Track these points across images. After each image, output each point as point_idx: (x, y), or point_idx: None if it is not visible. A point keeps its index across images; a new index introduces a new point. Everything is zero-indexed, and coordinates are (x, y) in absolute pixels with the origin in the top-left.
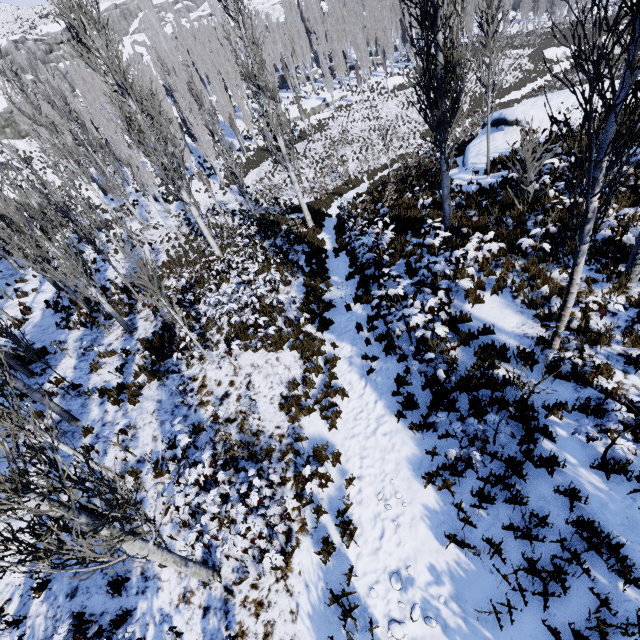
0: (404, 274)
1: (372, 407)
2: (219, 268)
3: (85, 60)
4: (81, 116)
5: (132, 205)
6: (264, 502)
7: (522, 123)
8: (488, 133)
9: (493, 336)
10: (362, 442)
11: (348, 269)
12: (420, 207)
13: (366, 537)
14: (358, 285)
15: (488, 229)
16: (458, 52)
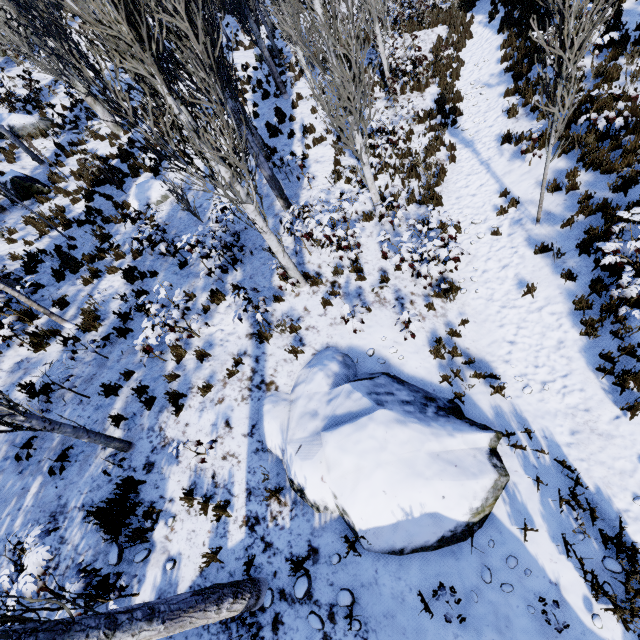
0: None
1: (485, 37)
2: None
3: None
4: None
5: None
6: (416, 73)
7: None
8: None
9: None
10: (473, 52)
11: None
12: None
13: (463, 78)
14: None
15: None
16: None
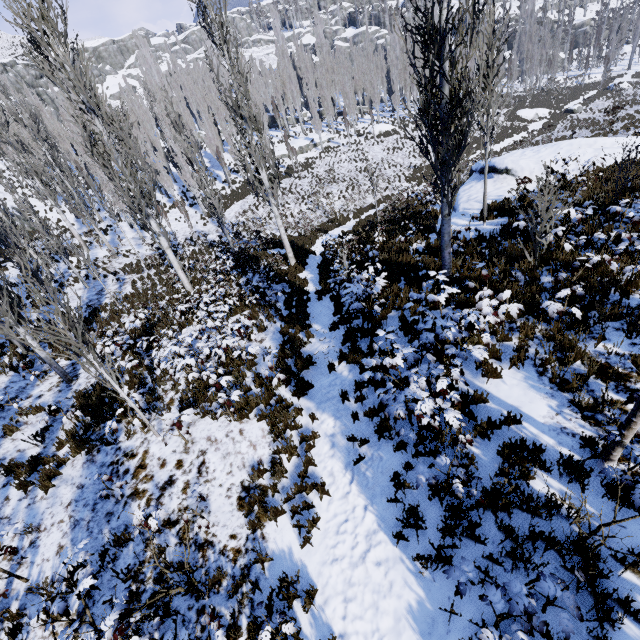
0: (398, 330)
1: (360, 515)
2: (183, 308)
3: (46, 73)
4: (60, 138)
5: (105, 230)
6: None
7: (512, 172)
8: (485, 178)
9: (519, 427)
10: (347, 572)
11: (332, 317)
12: (413, 252)
13: None
14: (344, 339)
15: (496, 283)
16: (469, 83)
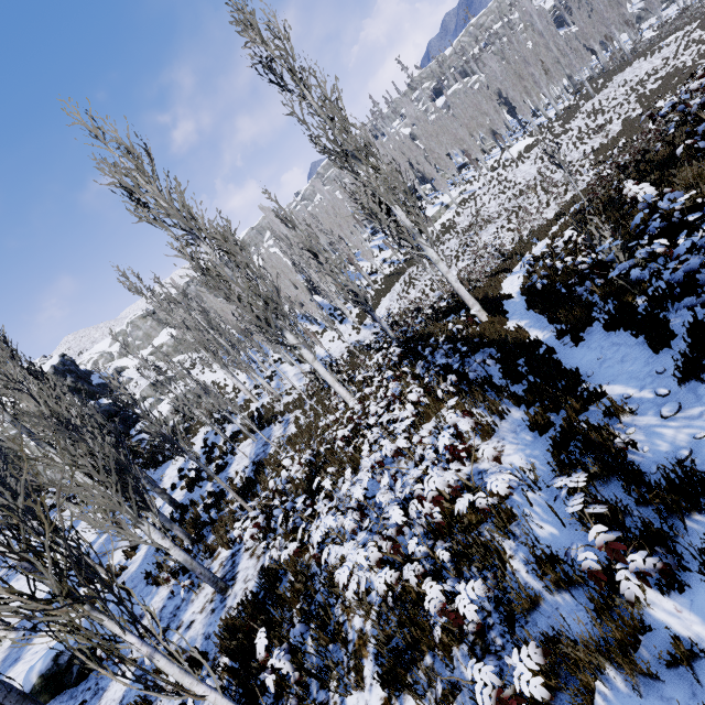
0: None
1: None
2: (345, 433)
3: (147, 220)
4: (224, 313)
5: (270, 377)
6: None
7: None
8: None
9: None
10: None
11: (649, 356)
12: None
13: None
14: None
15: None
16: None
